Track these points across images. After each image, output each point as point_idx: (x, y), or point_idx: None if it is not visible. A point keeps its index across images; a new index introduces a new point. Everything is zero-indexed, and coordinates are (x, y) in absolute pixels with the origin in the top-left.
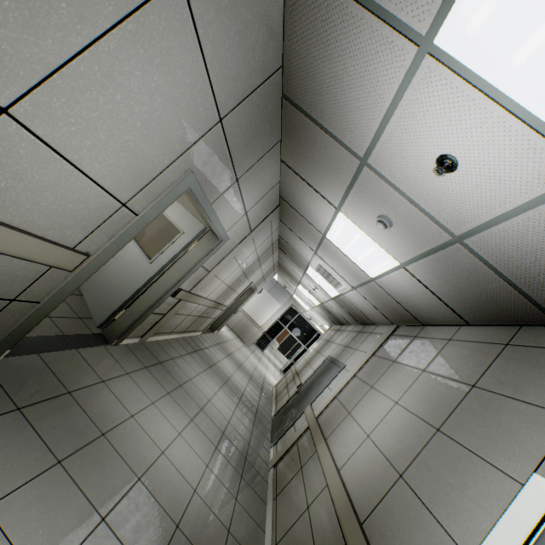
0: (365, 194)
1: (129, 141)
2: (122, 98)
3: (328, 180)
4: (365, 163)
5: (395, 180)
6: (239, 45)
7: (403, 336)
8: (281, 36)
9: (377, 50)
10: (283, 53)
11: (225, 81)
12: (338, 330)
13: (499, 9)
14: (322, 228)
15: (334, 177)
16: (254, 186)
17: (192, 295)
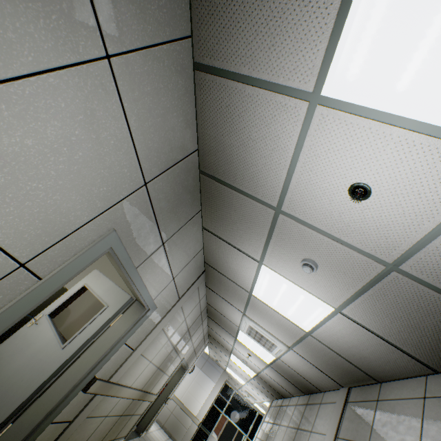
0: (285, 241)
1: (38, 190)
2: (34, 143)
3: (247, 235)
4: (279, 211)
5: (311, 220)
6: (161, 125)
7: (362, 402)
8: (195, 126)
9: (274, 114)
10: (197, 139)
11: (149, 150)
12: (281, 406)
13: (372, 54)
14: (247, 285)
15: (252, 231)
16: (180, 250)
17: (111, 384)
